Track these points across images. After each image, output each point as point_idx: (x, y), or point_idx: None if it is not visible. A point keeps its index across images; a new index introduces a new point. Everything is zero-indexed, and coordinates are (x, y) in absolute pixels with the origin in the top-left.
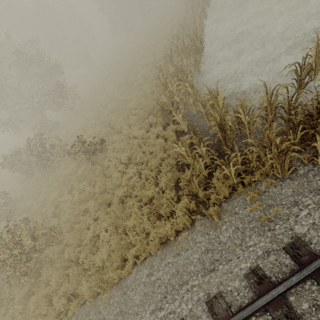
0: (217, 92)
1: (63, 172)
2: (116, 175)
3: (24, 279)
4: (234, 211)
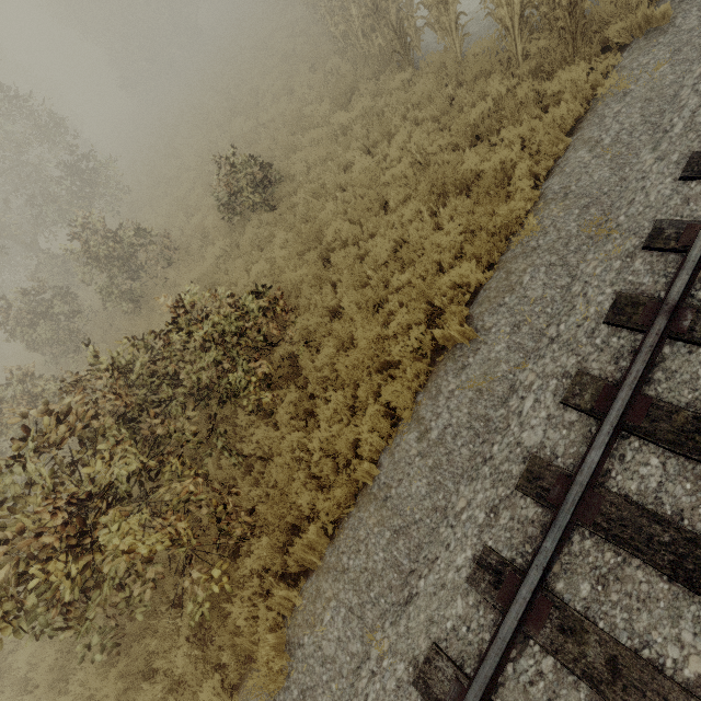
0: None
1: (197, 269)
2: (362, 166)
3: (270, 396)
4: (676, 3)
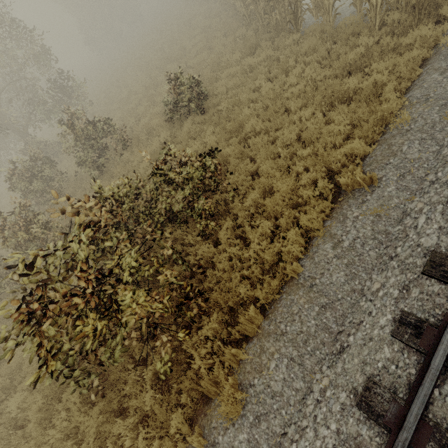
0: None
1: (147, 150)
2: (270, 87)
3: (213, 223)
4: None
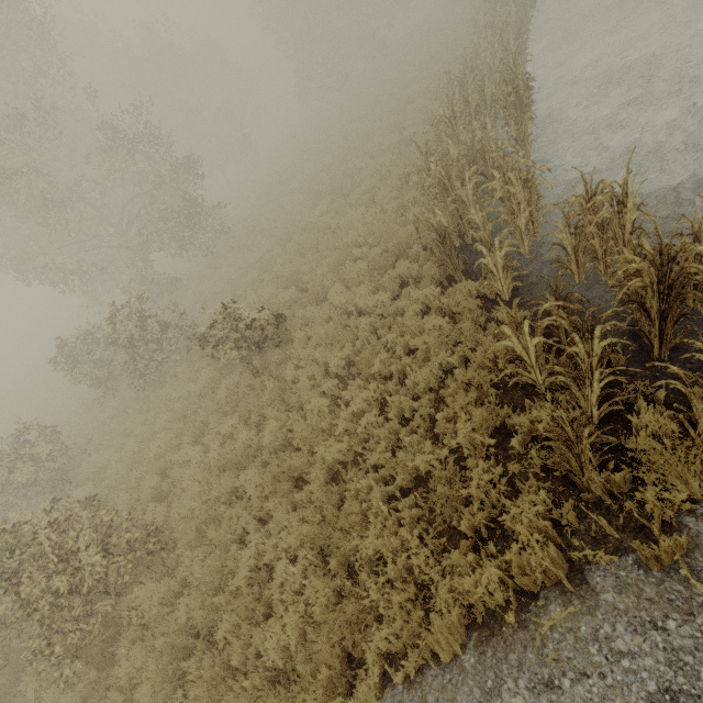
0: (626, 185)
1: (183, 390)
2: (317, 404)
3: (72, 667)
4: None
